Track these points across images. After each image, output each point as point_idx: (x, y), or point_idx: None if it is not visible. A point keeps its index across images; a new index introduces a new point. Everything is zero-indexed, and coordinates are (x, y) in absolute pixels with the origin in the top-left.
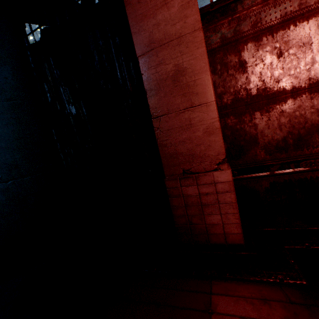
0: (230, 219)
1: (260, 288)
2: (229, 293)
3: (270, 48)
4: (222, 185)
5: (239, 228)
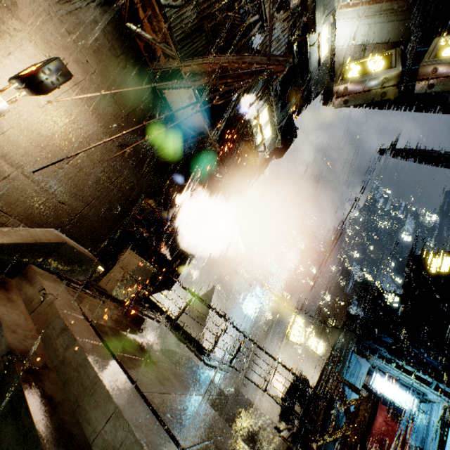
0: None
1: None
2: None
3: (386, 426)
4: (375, 445)
5: None
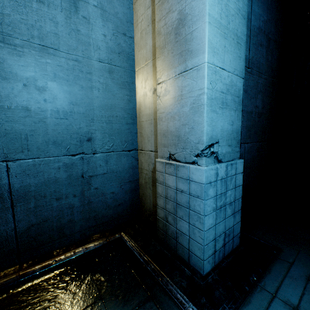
0: None
1: None
2: None
3: None
4: None
5: None
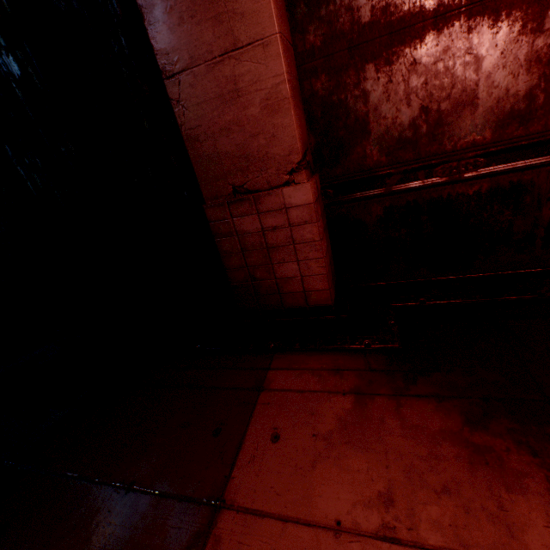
0: (311, 268)
1: (337, 358)
2: (293, 366)
3: None
4: (297, 211)
5: (326, 282)
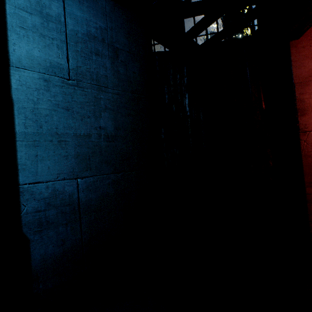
0: None
1: None
2: None
3: None
4: None
5: None
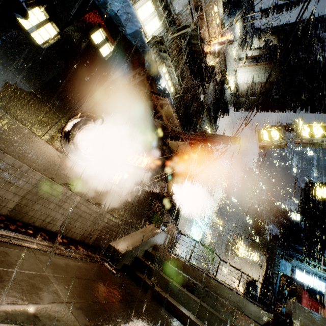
0: None
1: None
2: None
3: (309, 305)
4: None
5: None
